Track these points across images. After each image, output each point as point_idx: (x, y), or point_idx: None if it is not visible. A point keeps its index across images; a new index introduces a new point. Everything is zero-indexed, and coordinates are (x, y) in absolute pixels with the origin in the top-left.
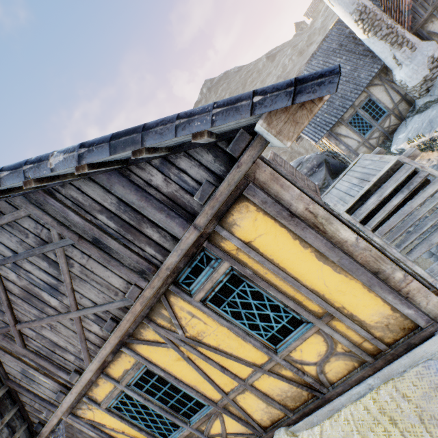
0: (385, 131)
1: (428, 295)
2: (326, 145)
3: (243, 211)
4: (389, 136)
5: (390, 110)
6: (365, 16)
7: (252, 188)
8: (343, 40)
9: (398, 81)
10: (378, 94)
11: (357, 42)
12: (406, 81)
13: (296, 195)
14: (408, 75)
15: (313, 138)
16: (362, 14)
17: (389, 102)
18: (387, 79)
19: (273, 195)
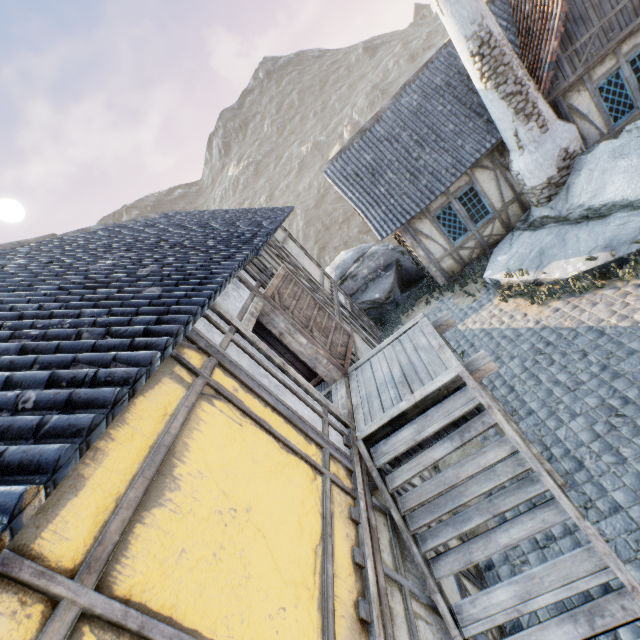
0: (484, 242)
1: None
2: (400, 240)
3: None
4: (488, 251)
5: (496, 212)
6: (488, 50)
7: None
8: (454, 77)
9: (515, 173)
10: (485, 183)
11: (472, 88)
12: (525, 177)
13: None
14: (529, 169)
15: (380, 230)
16: (483, 46)
17: (498, 200)
18: (501, 162)
19: None
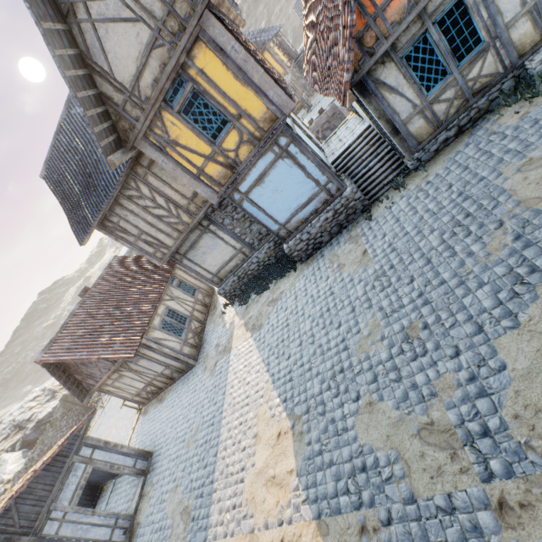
0: None
1: (288, 69)
2: None
3: (265, 53)
4: None
5: None
6: None
7: (266, 49)
8: None
9: None
10: None
11: None
12: None
13: (272, 51)
14: None
15: None
16: None
17: None
18: None
19: (269, 51)
